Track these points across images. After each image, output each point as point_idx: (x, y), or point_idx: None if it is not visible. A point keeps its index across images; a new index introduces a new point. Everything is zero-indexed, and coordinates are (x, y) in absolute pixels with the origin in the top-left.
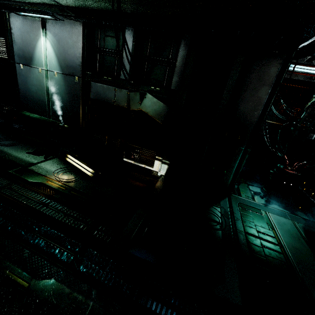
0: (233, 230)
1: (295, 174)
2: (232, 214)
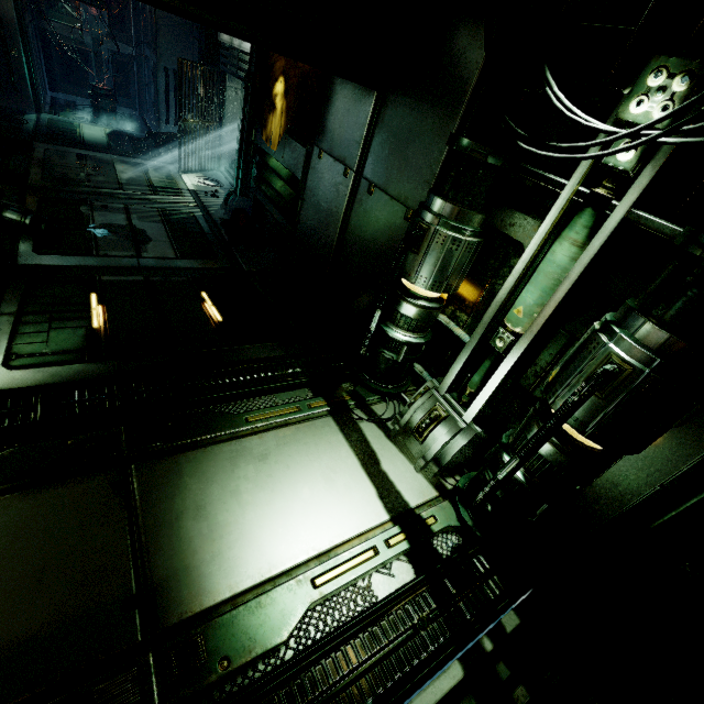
0: (35, 126)
1: (104, 89)
2: (38, 121)
